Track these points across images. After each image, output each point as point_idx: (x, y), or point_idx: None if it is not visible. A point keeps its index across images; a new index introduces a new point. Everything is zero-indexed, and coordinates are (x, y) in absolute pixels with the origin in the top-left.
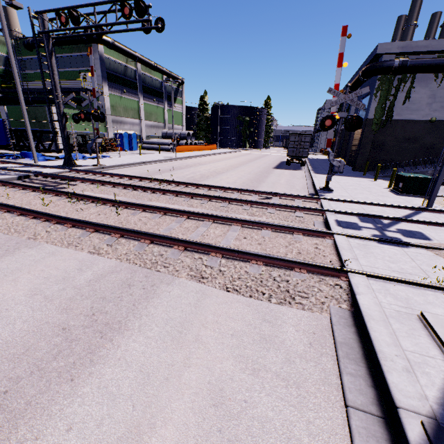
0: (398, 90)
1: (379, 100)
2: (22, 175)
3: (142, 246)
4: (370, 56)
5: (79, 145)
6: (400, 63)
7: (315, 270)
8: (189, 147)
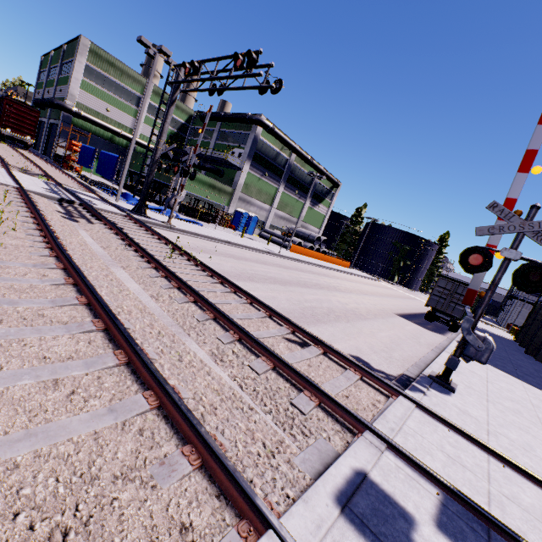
0: None
1: None
2: (66, 199)
3: None
4: None
5: (189, 207)
6: None
7: None
8: (311, 251)
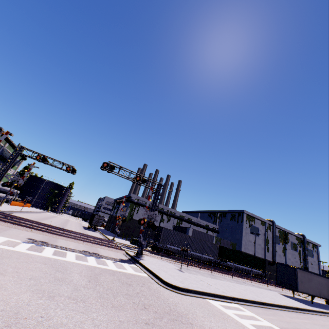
0: (135, 209)
1: (130, 211)
2: None
3: (85, 242)
4: (128, 195)
5: None
6: (136, 201)
7: (120, 249)
8: (18, 203)
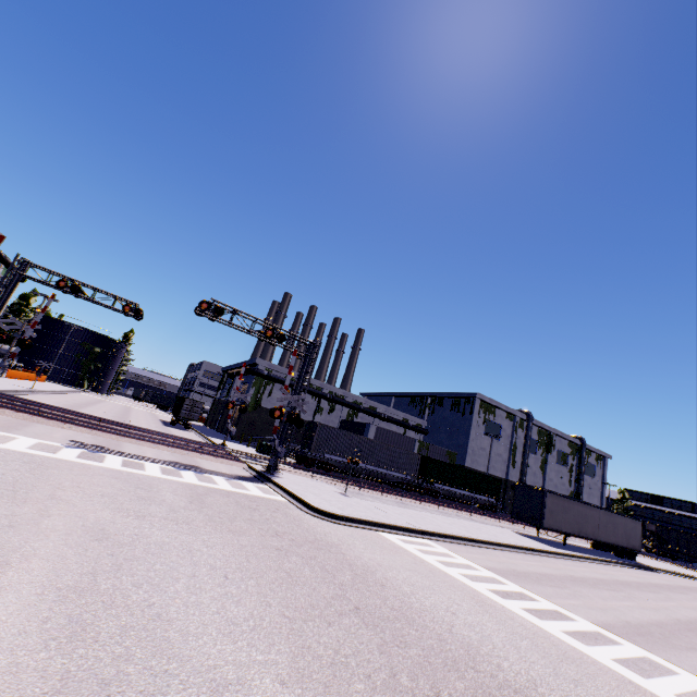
0: (266, 388)
1: (255, 392)
2: None
3: (173, 449)
4: (252, 360)
5: None
6: (268, 374)
7: (237, 461)
8: (21, 373)
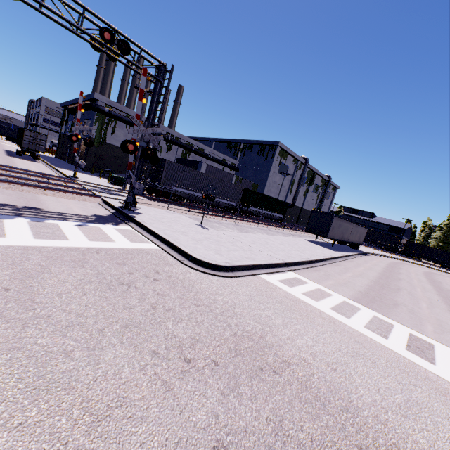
0: (108, 126)
1: (98, 128)
2: None
3: (3, 184)
4: (90, 95)
5: None
6: (109, 111)
7: (90, 196)
8: None
